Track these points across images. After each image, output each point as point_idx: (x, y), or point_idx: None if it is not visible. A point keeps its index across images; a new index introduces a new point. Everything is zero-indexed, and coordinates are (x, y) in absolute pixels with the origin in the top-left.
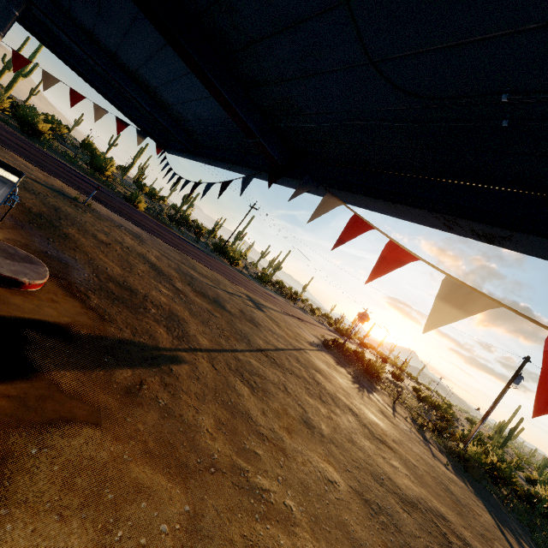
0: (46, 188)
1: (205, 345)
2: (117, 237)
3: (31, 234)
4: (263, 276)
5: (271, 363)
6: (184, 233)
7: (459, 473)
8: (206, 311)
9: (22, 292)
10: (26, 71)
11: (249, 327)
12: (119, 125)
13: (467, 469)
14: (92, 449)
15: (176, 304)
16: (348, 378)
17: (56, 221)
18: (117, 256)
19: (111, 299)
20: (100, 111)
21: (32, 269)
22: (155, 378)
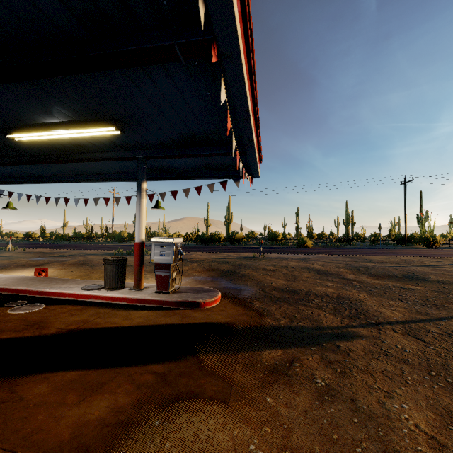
0: (236, 259)
1: (397, 317)
2: (283, 264)
3: (220, 281)
4: None
5: None
6: (356, 244)
7: None
8: (394, 287)
9: (201, 309)
10: (230, 220)
11: None
12: (223, 185)
13: None
14: (211, 430)
15: (347, 290)
16: None
17: (237, 270)
18: (282, 274)
19: (273, 301)
20: (211, 186)
21: (208, 294)
22: (312, 356)
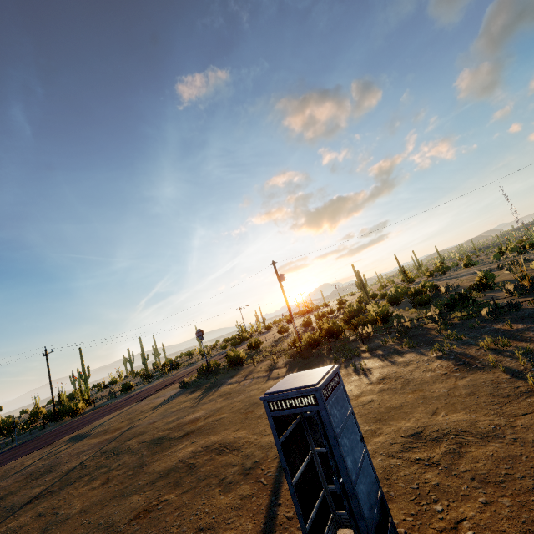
0: None
1: None
2: None
3: None
4: (124, 385)
5: (38, 503)
6: None
7: (293, 369)
8: None
9: None
10: None
11: (31, 486)
12: None
13: (303, 357)
14: None
15: None
16: (196, 396)
17: None
18: None
19: None
20: None
21: None
22: None
